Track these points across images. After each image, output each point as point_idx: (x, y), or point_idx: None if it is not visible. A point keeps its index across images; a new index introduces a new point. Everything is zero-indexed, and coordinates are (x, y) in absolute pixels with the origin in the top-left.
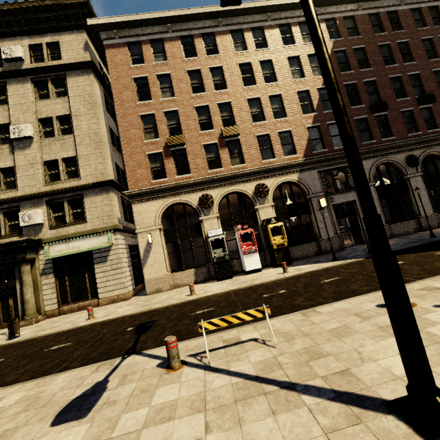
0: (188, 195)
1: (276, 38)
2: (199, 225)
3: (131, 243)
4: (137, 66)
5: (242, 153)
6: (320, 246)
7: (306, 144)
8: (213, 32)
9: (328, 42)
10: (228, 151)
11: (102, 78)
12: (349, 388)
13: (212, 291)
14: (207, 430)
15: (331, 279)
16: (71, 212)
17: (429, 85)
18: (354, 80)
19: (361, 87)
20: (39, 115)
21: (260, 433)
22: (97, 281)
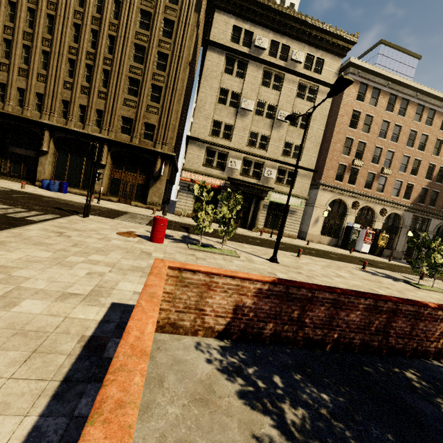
0: (347, 197)
1: (438, 122)
2: (343, 216)
3: None
4: (359, 102)
5: (384, 186)
6: (391, 253)
7: (416, 197)
8: (409, 100)
9: None
10: (378, 181)
11: None
12: None
13: (359, 256)
14: None
15: None
16: (286, 178)
17: None
18: None
19: None
20: (294, 108)
21: None
22: (286, 223)
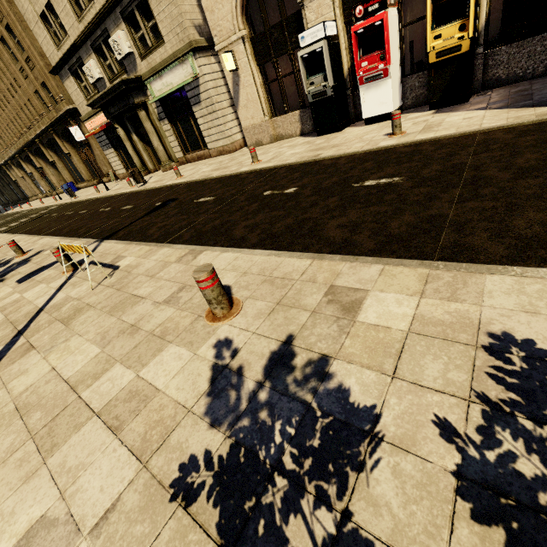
0: None
1: None
2: (302, 15)
3: None
4: None
5: None
6: None
7: None
8: None
9: None
10: None
11: None
12: (3, 363)
13: (273, 160)
14: None
15: (381, 181)
16: (148, 26)
17: None
18: None
19: None
20: None
21: None
22: (201, 129)
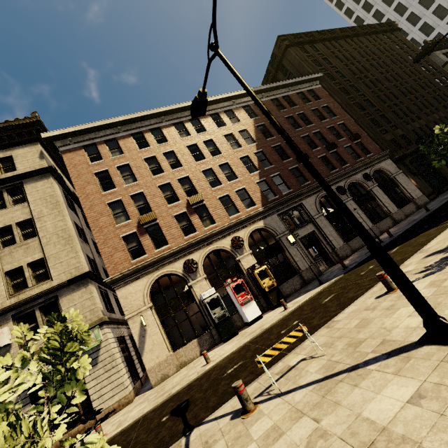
0: (171, 265)
1: (210, 124)
2: (189, 291)
3: (118, 335)
4: (96, 163)
5: (210, 215)
6: (302, 277)
7: (260, 196)
8: (159, 127)
9: (250, 120)
10: (198, 216)
11: (60, 178)
12: (392, 347)
13: (227, 351)
14: (318, 421)
15: (329, 297)
16: (45, 319)
17: (329, 137)
18: (278, 142)
19: (285, 146)
20: None
21: (356, 399)
22: (90, 392)
